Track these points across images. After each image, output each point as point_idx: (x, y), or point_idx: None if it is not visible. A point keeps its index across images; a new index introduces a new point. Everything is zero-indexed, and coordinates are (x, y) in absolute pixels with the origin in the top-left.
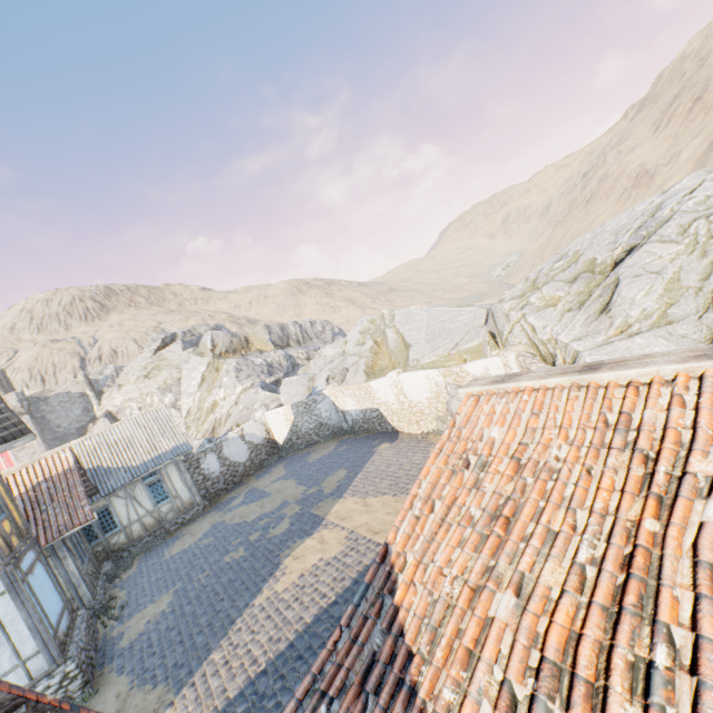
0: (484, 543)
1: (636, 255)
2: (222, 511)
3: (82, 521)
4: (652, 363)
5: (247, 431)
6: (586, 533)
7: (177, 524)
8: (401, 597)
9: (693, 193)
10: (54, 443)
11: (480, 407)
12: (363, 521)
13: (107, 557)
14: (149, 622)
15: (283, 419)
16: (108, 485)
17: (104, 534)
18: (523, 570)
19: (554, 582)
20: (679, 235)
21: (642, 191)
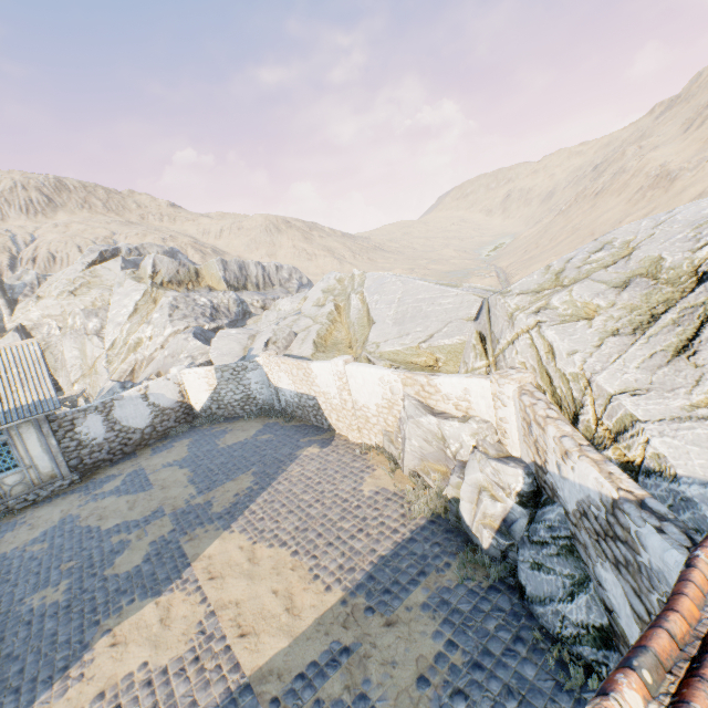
0: None
1: None
2: (86, 497)
3: None
4: None
5: (154, 390)
6: None
7: (27, 501)
8: None
9: None
10: None
11: None
12: (235, 597)
13: None
14: None
15: (203, 382)
16: None
17: None
18: None
19: None
20: None
21: (659, 193)
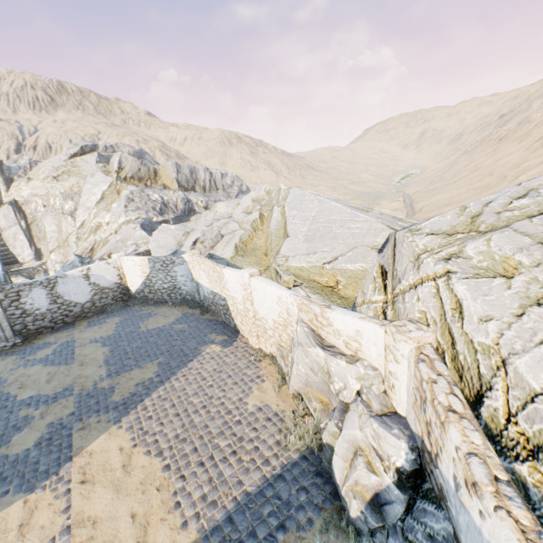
0: None
1: None
2: (19, 362)
3: None
4: None
5: (95, 272)
6: None
7: None
8: None
9: None
10: None
11: None
12: (95, 513)
13: None
14: None
15: (138, 269)
16: None
17: None
18: None
19: None
20: None
21: None
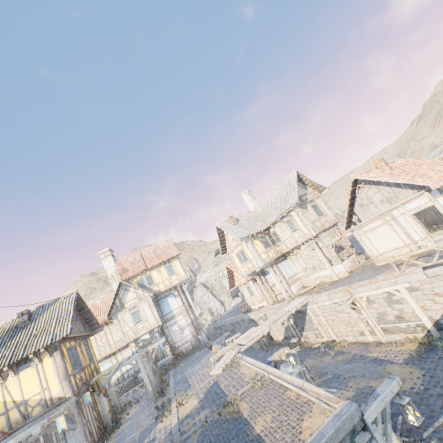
0: None
1: None
2: None
3: None
4: None
5: None
6: None
7: None
8: None
9: None
10: None
11: None
12: None
13: None
14: None
15: None
16: None
17: None
18: None
19: None
20: None
21: None
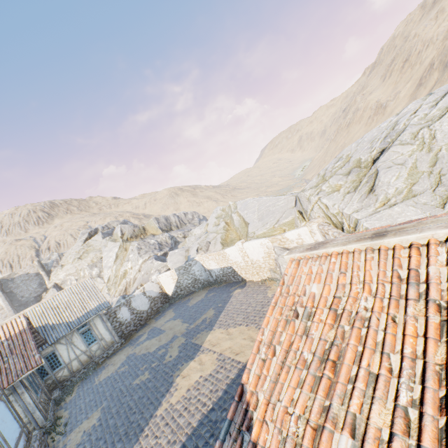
0: (317, 384)
1: (387, 154)
2: (133, 346)
3: (34, 366)
4: (426, 229)
5: (147, 289)
6: (402, 376)
7: (103, 357)
8: (257, 434)
9: (416, 113)
10: (19, 309)
11: (301, 268)
12: (227, 346)
13: (55, 387)
14: (84, 434)
15: (170, 279)
16: (53, 336)
17: (52, 371)
18: (354, 412)
19: (382, 423)
20: (412, 139)
21: (380, 116)
